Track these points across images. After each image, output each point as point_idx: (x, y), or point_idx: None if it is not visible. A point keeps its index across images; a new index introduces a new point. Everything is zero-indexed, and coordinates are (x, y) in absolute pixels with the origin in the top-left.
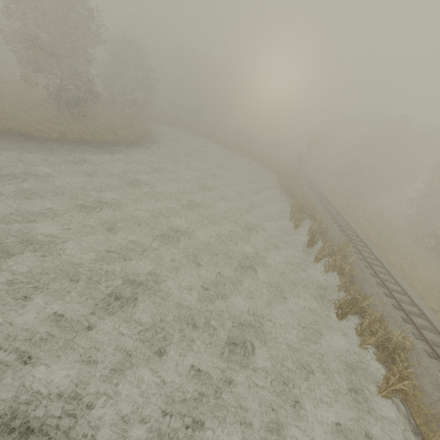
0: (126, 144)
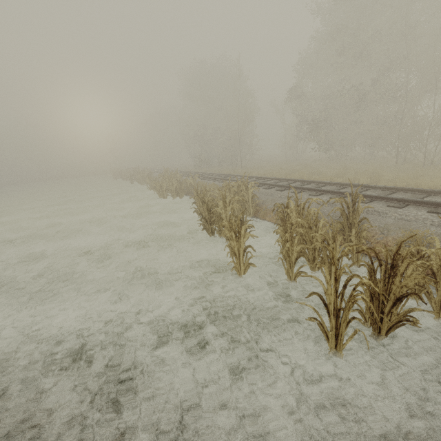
0: None
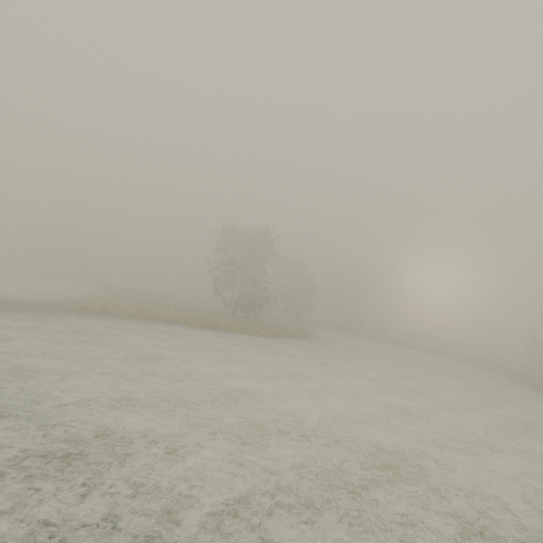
0: (296, 338)
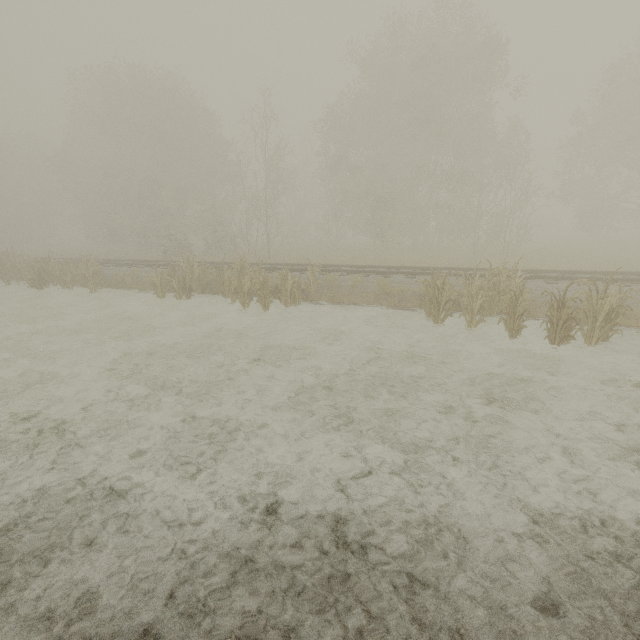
0: None
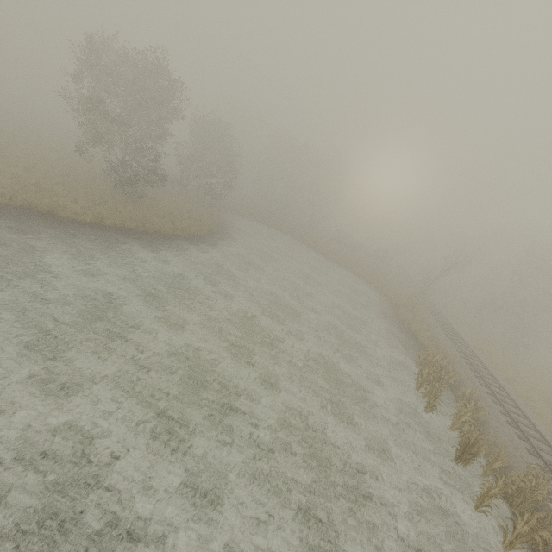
0: (184, 237)
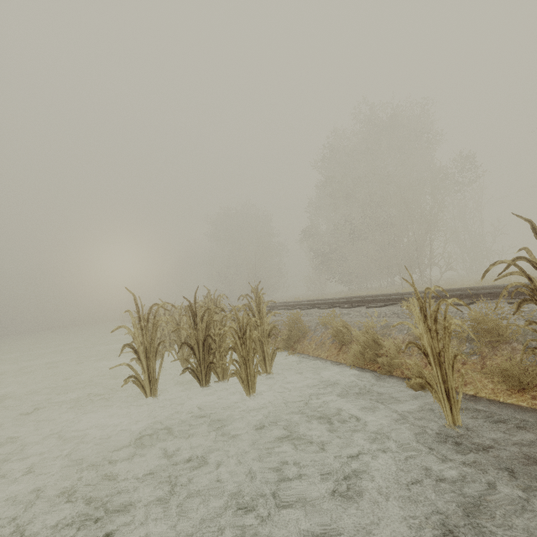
0: None
